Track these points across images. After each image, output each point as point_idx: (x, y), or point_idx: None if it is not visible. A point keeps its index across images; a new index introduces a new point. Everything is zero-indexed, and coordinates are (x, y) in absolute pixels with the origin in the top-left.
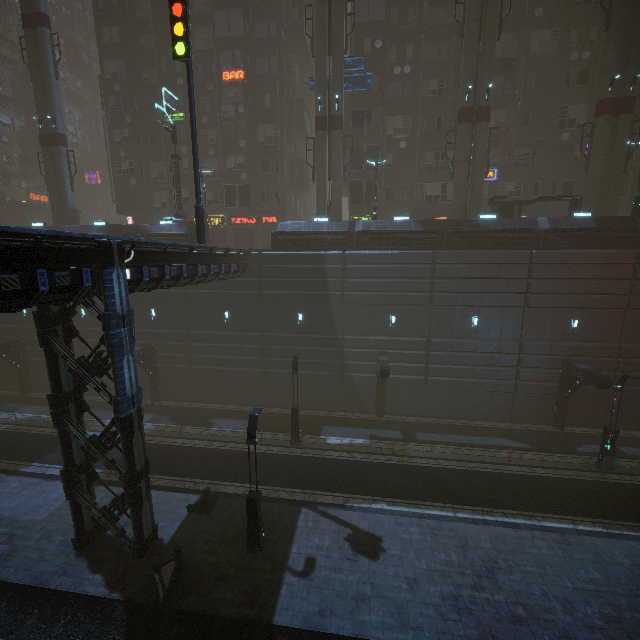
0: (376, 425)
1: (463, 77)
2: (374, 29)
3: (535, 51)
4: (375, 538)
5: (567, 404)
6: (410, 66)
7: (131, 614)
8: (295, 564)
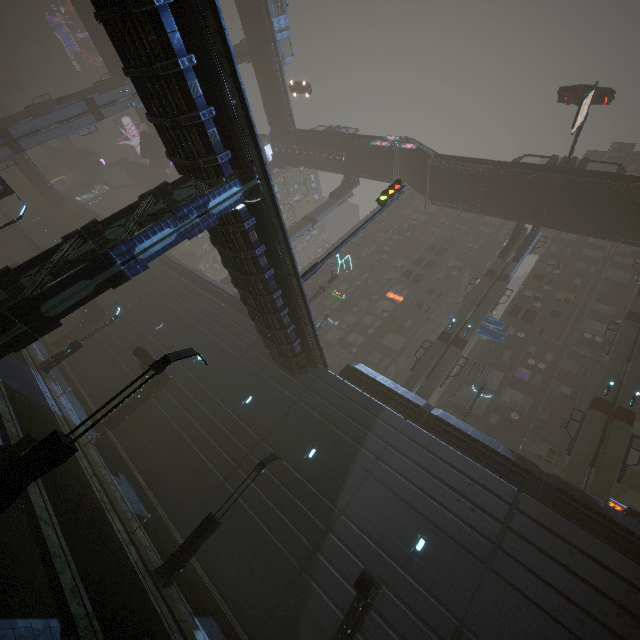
0: None
1: (604, 375)
2: (521, 325)
3: None
4: None
5: None
6: (545, 365)
7: None
8: None
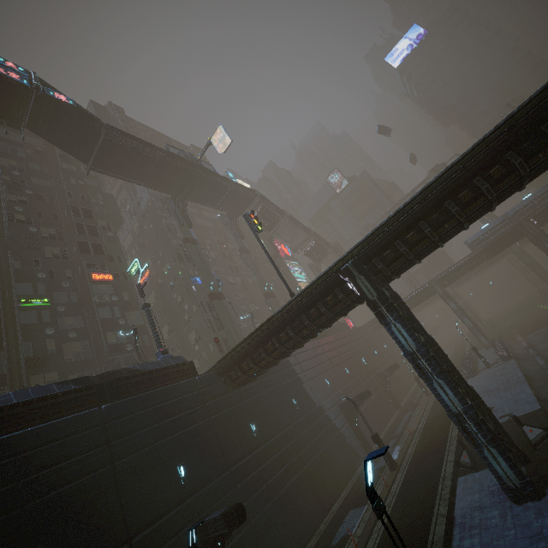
0: None
1: (260, 282)
2: (191, 266)
3: (250, 284)
4: None
5: (392, 393)
6: None
7: None
8: (505, 419)
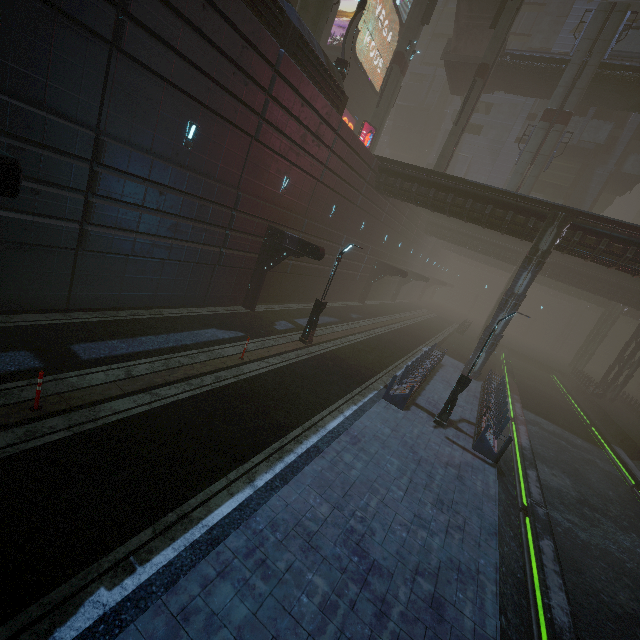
0: None
1: None
2: None
3: None
4: None
5: (264, 280)
6: None
7: None
8: None
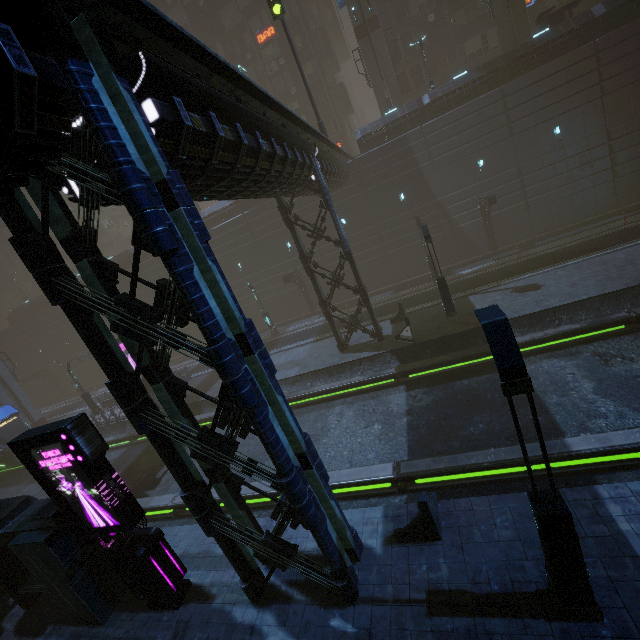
0: (495, 254)
1: None
2: None
3: None
4: (532, 285)
5: None
6: None
7: (397, 355)
8: None
